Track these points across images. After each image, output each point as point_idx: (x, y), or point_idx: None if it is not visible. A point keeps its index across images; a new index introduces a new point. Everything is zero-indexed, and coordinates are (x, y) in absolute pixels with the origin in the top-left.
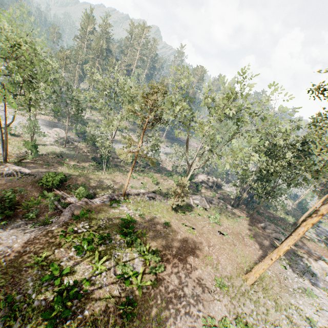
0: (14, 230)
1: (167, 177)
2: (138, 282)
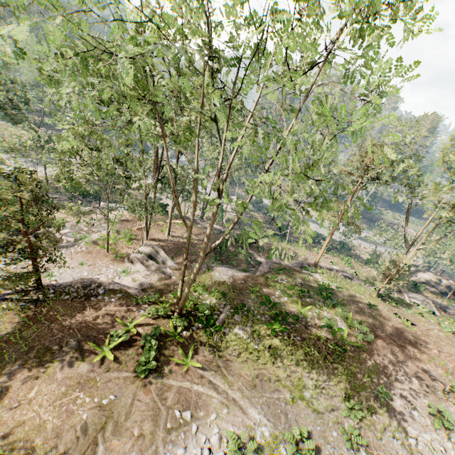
0: (228, 268)
1: (365, 264)
2: (343, 340)
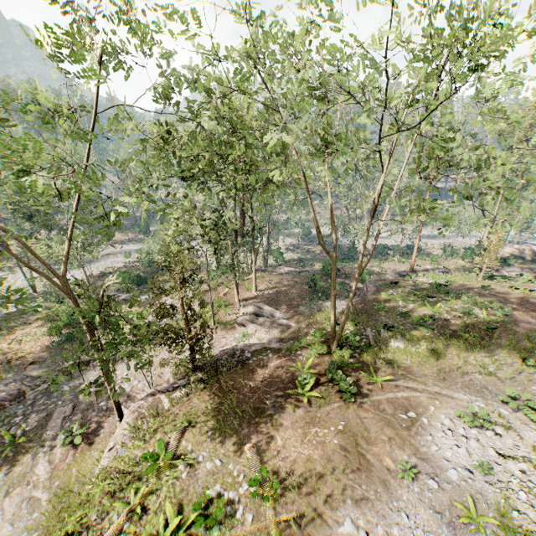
0: (337, 300)
1: (447, 257)
2: (486, 320)
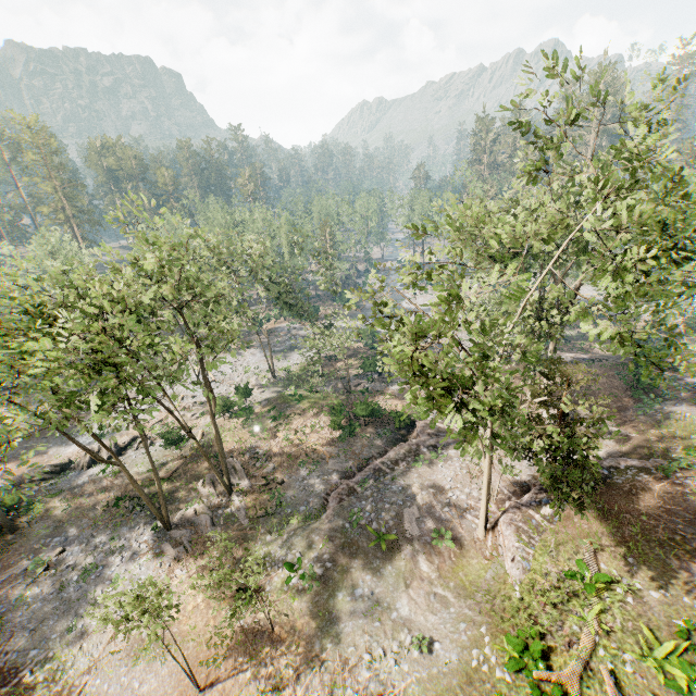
0: (685, 405)
1: None
2: None
